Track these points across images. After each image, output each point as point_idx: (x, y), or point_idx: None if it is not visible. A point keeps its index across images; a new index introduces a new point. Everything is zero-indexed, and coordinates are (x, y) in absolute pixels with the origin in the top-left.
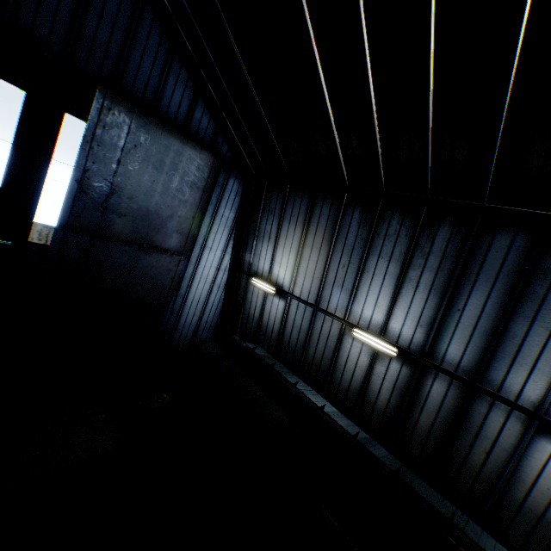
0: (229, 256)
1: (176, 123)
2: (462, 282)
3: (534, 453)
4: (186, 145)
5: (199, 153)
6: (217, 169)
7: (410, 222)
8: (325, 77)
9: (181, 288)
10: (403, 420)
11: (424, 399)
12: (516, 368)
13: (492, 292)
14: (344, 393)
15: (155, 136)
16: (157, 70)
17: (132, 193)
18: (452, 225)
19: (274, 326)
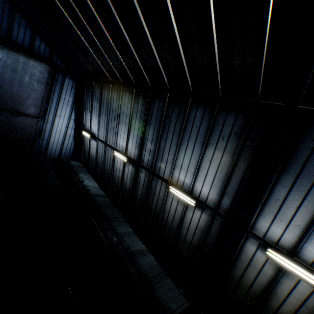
0: (73, 120)
1: (24, 48)
2: (147, 124)
3: (169, 198)
4: (30, 60)
5: (39, 64)
6: (54, 73)
7: (131, 97)
8: (73, 22)
9: (45, 136)
10: (134, 192)
11: (139, 181)
12: (163, 162)
13: (155, 128)
14: (117, 184)
15: (9, 55)
16: (6, 19)
17: (0, 84)
18: (143, 97)
19: (94, 155)
